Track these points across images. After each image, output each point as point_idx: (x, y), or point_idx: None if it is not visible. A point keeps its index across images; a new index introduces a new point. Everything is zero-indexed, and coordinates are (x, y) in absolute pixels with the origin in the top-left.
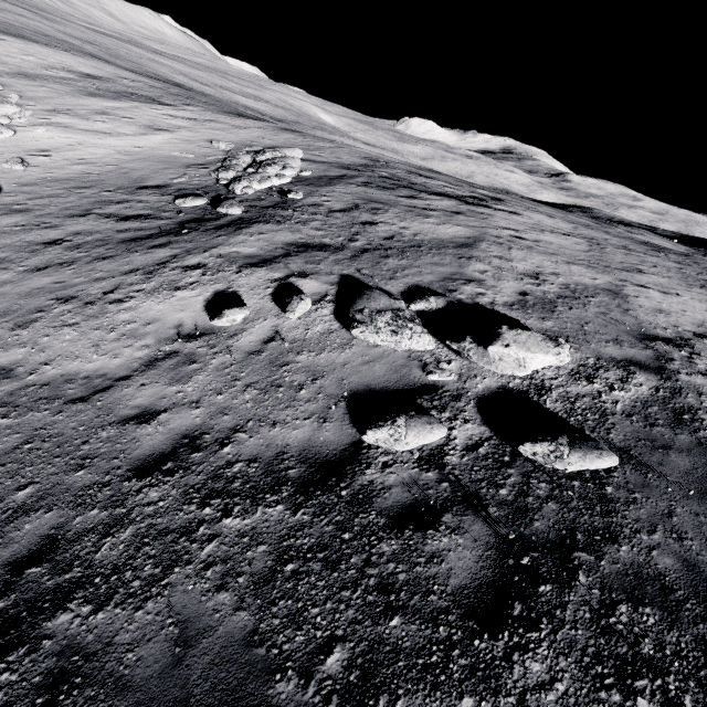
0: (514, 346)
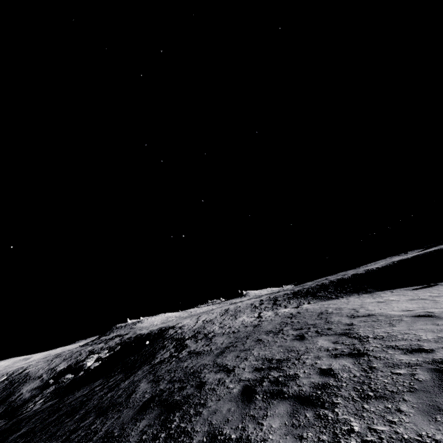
0: None
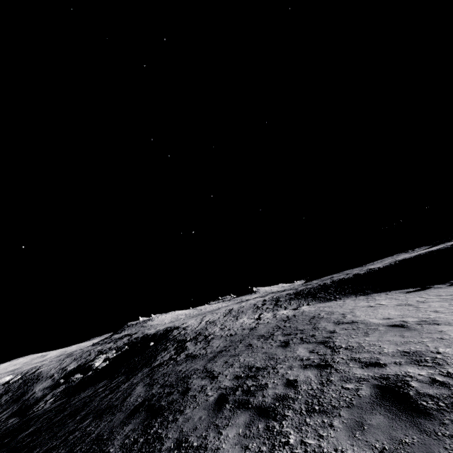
0: (3, 379)
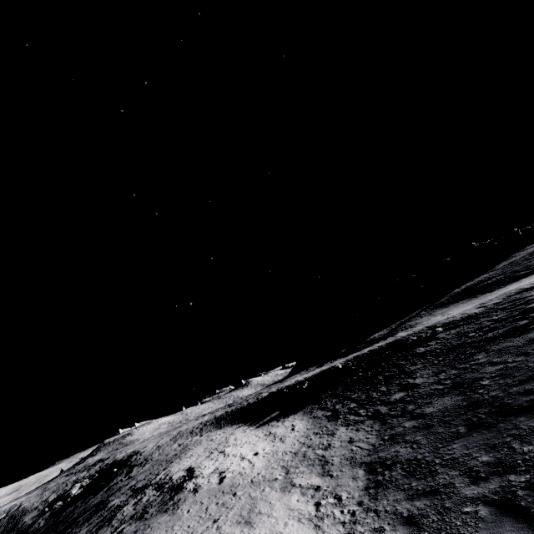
0: None
